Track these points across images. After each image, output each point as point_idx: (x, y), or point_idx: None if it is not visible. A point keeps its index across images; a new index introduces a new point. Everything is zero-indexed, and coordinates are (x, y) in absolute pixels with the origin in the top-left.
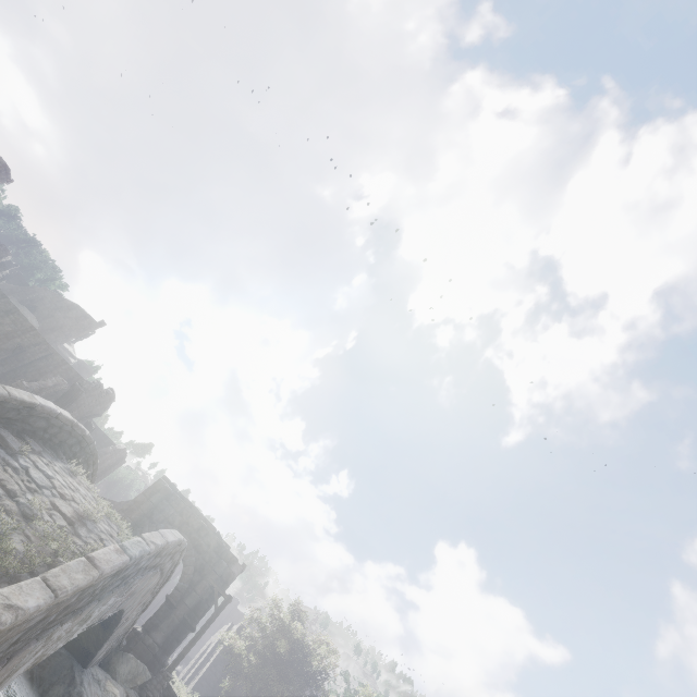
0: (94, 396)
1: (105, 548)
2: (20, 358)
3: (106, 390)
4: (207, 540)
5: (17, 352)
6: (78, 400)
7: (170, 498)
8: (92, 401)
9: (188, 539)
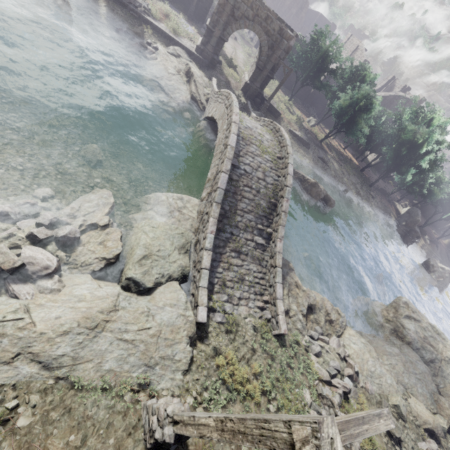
0: None
1: (284, 203)
2: None
3: None
4: (272, 27)
5: None
6: None
7: None
8: None
9: (261, 29)
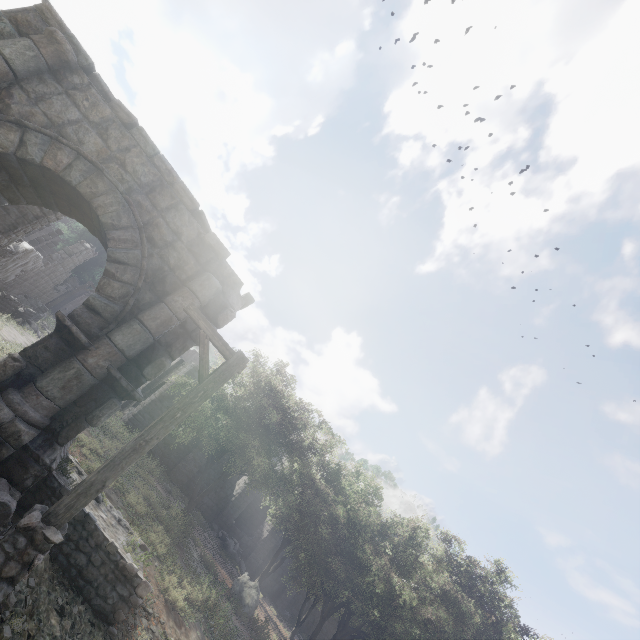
0: None
1: None
2: None
3: None
4: (173, 220)
5: None
6: None
7: (66, 74)
8: None
9: (123, 200)
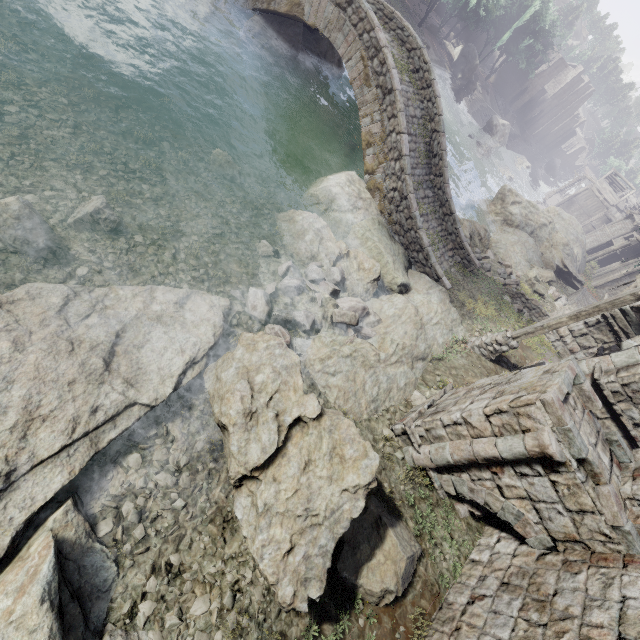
0: None
1: (443, 140)
2: None
3: None
4: None
5: None
6: None
7: None
8: None
9: None
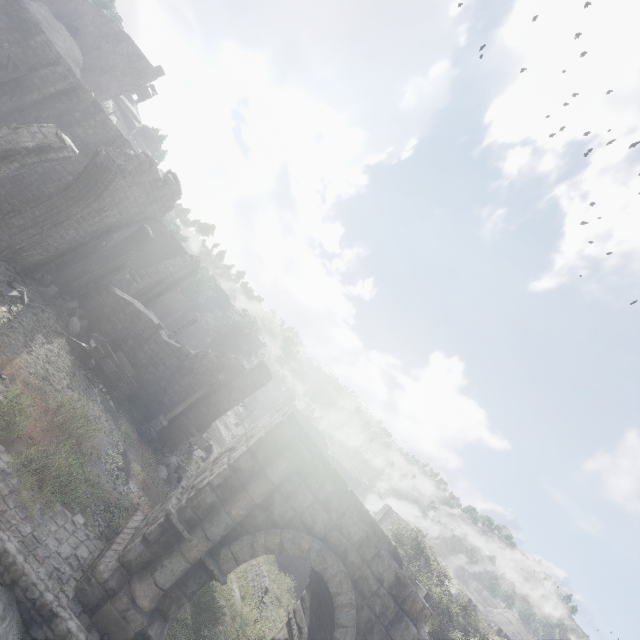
0: (142, 186)
1: None
2: (24, 87)
3: (163, 175)
4: (377, 570)
5: (14, 71)
6: (113, 189)
7: (304, 468)
8: (139, 194)
9: (344, 568)
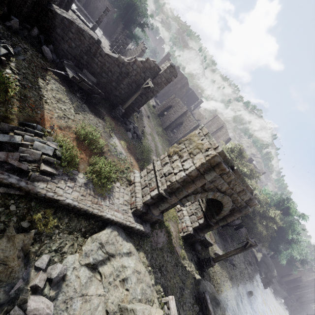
0: None
1: None
2: None
3: None
4: (242, 197)
5: None
6: None
7: (222, 172)
8: None
9: (230, 199)
